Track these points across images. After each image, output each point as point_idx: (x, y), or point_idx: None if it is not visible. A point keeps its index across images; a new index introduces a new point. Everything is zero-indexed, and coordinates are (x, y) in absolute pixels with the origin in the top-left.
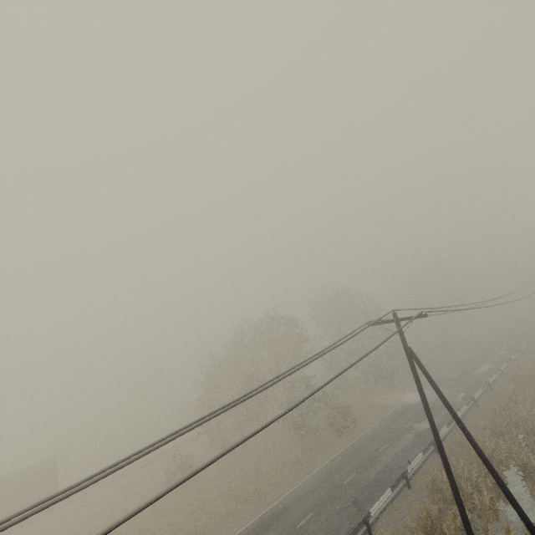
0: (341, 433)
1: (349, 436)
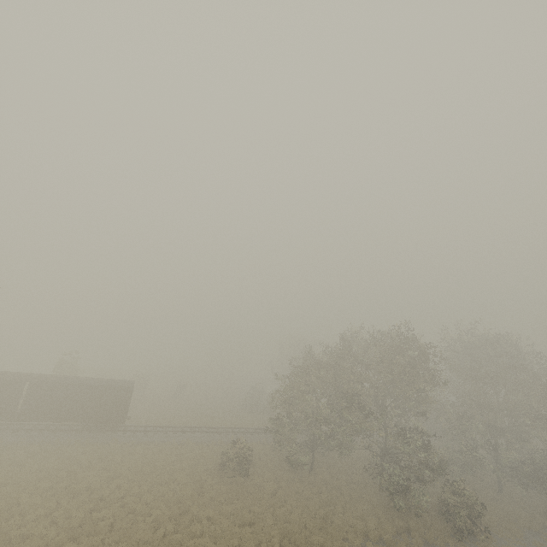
0: (461, 536)
1: None
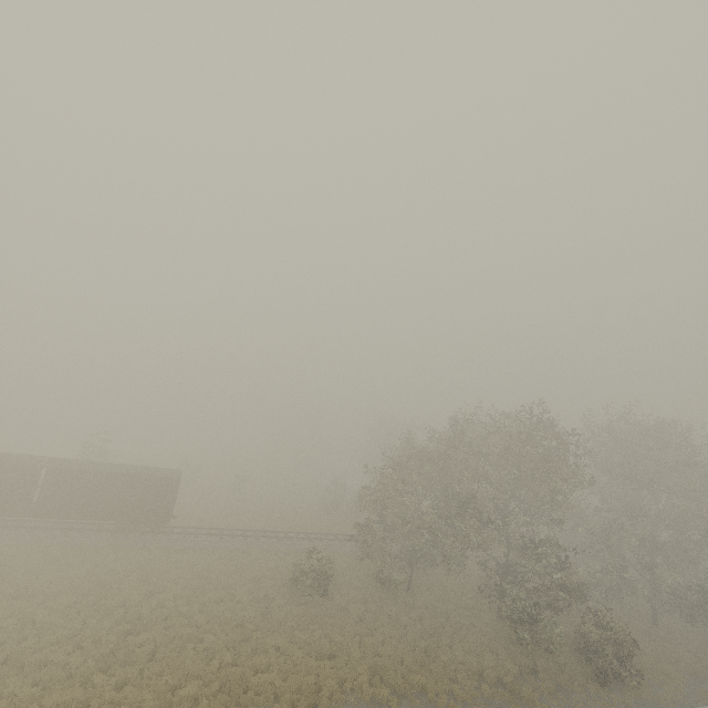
0: (604, 681)
1: (624, 699)
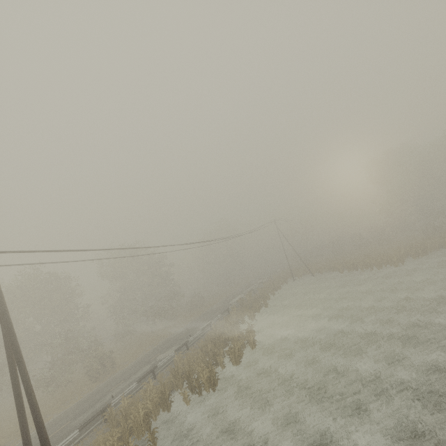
0: (95, 379)
1: (102, 381)
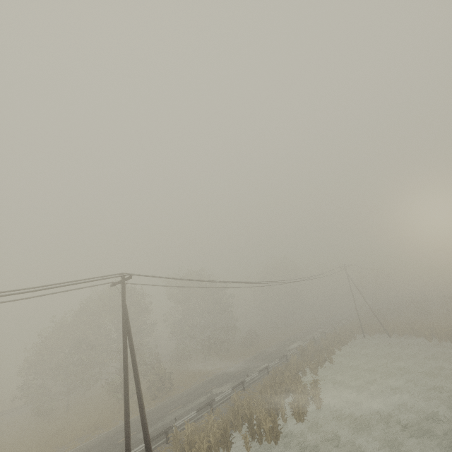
0: (155, 397)
1: (160, 400)
